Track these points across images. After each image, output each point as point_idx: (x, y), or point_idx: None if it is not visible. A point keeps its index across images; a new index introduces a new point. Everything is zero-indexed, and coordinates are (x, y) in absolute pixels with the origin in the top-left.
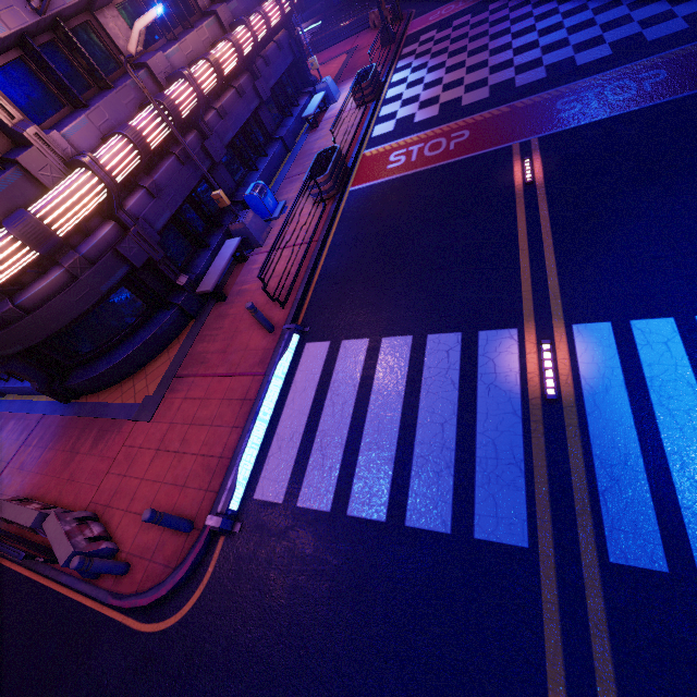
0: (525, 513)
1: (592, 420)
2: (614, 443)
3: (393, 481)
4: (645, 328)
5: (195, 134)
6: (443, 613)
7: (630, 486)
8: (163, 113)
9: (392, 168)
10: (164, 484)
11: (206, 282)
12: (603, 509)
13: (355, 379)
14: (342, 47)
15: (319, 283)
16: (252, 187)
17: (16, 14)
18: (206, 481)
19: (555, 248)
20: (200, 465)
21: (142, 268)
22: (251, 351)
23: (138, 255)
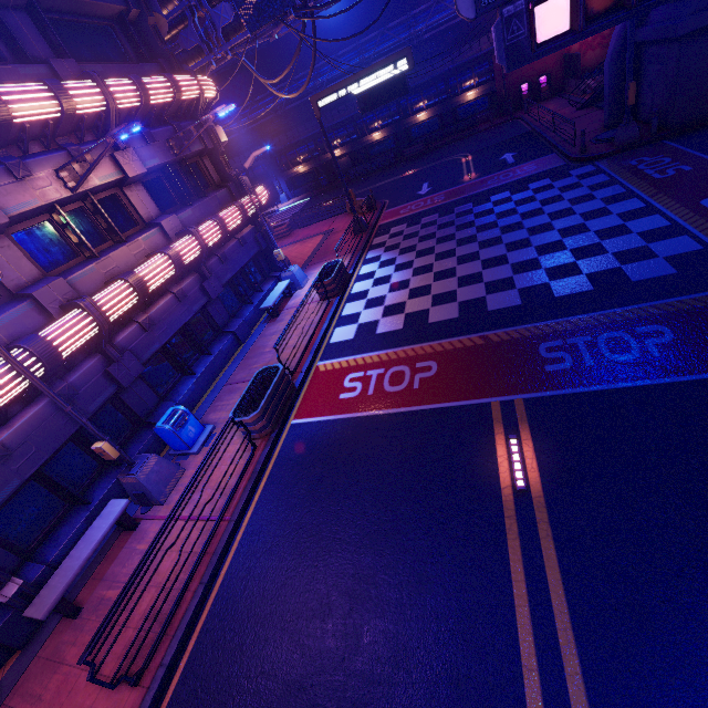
0: None
1: None
2: None
3: None
4: None
5: (97, 359)
6: None
7: None
8: (21, 366)
9: (345, 399)
10: None
11: (45, 595)
12: None
13: None
14: (321, 227)
15: (209, 622)
16: (167, 416)
17: None
18: None
19: (589, 692)
20: None
21: None
22: None
23: None
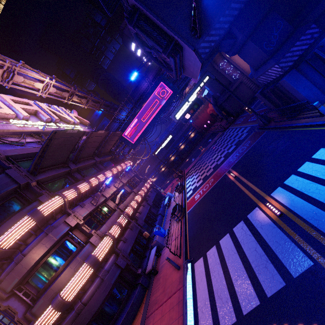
0: (302, 253)
1: (296, 211)
2: (307, 211)
3: (252, 284)
4: (288, 181)
5: (134, 220)
6: (309, 321)
7: (322, 217)
8: (125, 215)
9: (197, 199)
10: None
11: (148, 267)
12: (322, 230)
13: (217, 261)
14: (169, 186)
15: (189, 242)
16: (155, 228)
17: (90, 208)
18: None
19: (252, 183)
20: None
21: (124, 271)
22: (174, 282)
23: (123, 263)
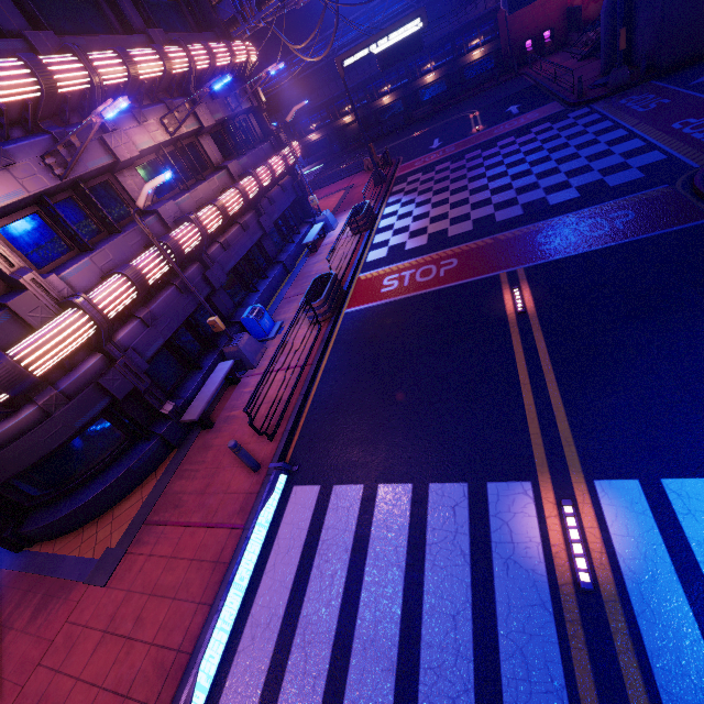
0: None
1: (645, 626)
2: (682, 667)
3: None
4: (680, 490)
5: (197, 265)
6: None
7: None
8: (166, 253)
9: (386, 291)
10: (103, 690)
11: (192, 409)
12: None
13: (347, 539)
14: (341, 184)
15: (311, 412)
16: (249, 310)
17: (39, 180)
18: (155, 691)
19: (559, 384)
20: (152, 662)
21: (125, 397)
22: (231, 494)
23: (122, 386)
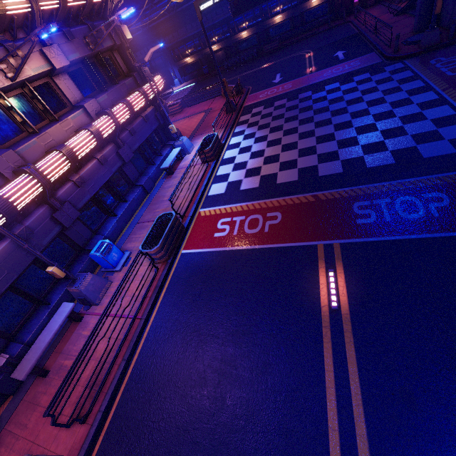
0: None
1: None
2: None
3: None
4: None
5: (45, 208)
6: None
7: None
8: None
9: (218, 237)
10: None
11: (23, 364)
12: None
13: None
14: (203, 106)
15: (129, 384)
16: (97, 246)
17: None
18: None
19: (371, 447)
20: None
21: None
22: None
23: None
